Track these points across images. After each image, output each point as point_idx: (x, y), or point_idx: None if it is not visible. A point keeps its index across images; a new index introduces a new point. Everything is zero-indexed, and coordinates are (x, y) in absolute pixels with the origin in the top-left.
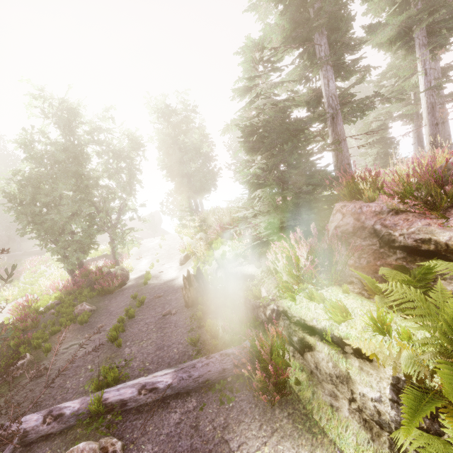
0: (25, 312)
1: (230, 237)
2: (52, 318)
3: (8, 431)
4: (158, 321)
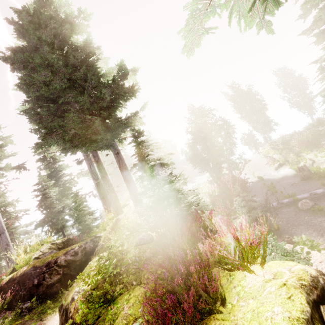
0: (212, 196)
1: (313, 147)
2: (227, 197)
3: (267, 207)
4: (290, 187)
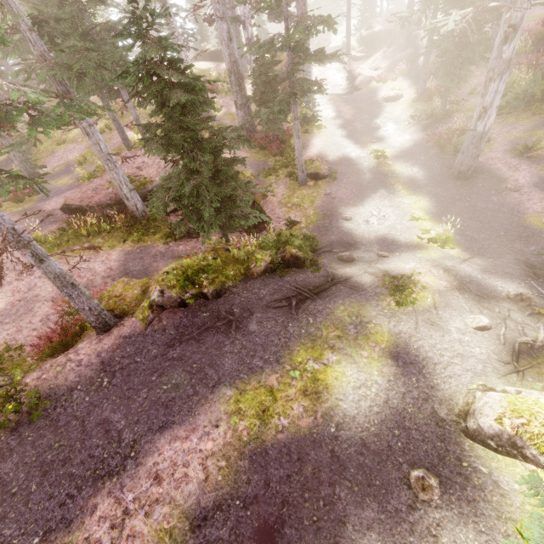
0: None
1: None
2: None
3: None
4: None
